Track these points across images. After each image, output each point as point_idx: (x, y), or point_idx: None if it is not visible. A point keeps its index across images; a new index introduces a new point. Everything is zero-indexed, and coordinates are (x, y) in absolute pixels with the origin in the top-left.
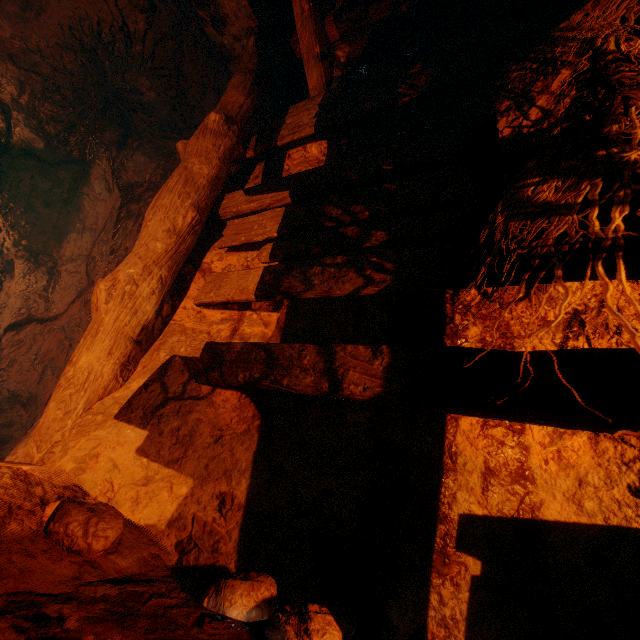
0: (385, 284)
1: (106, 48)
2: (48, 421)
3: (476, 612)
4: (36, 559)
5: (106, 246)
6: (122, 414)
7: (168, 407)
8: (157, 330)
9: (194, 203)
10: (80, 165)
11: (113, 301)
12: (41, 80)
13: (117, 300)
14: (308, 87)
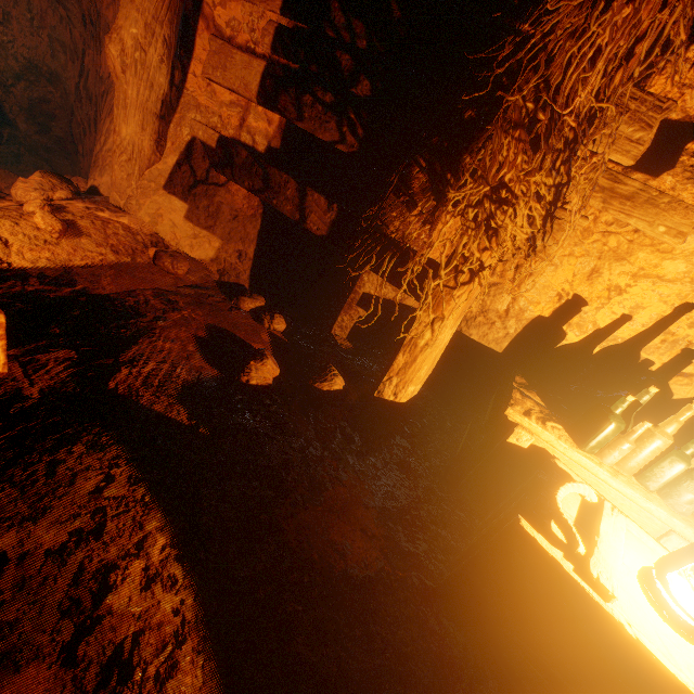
0: (352, 150)
1: None
2: (118, 179)
3: (357, 327)
4: (155, 275)
5: None
6: (168, 187)
7: (199, 189)
8: (174, 99)
9: None
10: None
11: (129, 71)
12: None
13: (132, 71)
14: None
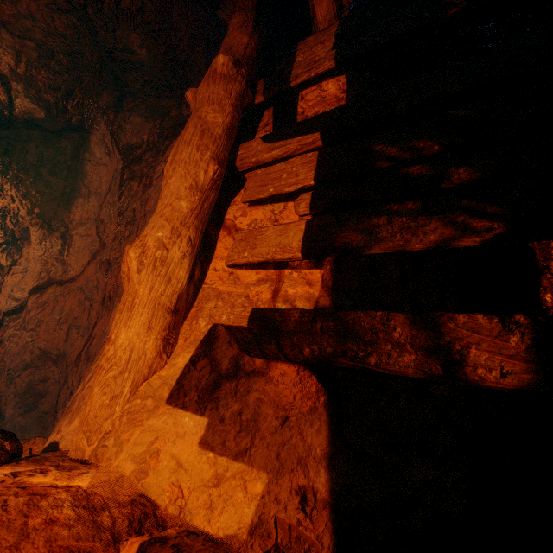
0: (492, 233)
1: (96, 4)
2: (94, 408)
3: None
4: None
5: (113, 208)
6: (174, 398)
7: (223, 387)
8: (190, 296)
9: (213, 155)
10: (79, 132)
11: (145, 269)
12: (35, 47)
13: (149, 268)
14: (316, 19)
